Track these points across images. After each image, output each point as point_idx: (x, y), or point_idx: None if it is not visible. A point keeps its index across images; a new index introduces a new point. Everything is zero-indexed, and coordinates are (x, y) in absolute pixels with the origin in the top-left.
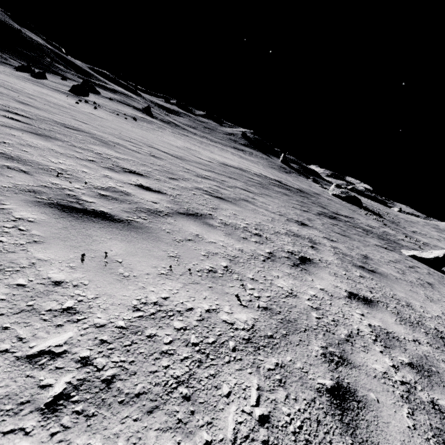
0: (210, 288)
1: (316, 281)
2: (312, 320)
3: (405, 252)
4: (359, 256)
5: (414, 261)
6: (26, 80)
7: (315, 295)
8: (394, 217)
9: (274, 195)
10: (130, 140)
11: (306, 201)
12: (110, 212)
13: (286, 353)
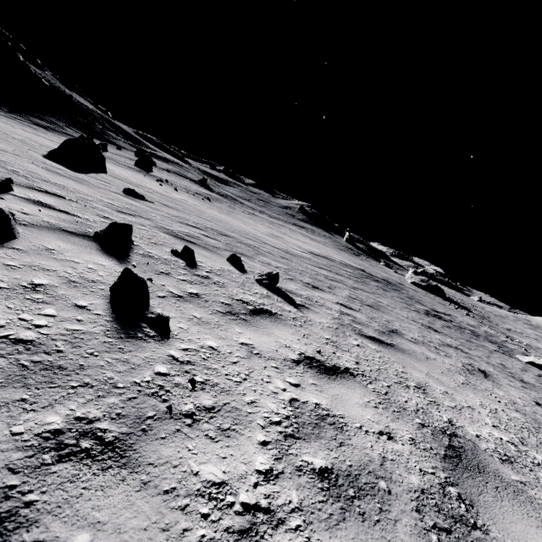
0: (483, 396)
1: (510, 392)
2: (541, 420)
3: (520, 357)
4: (500, 366)
5: (535, 368)
6: None
7: (522, 402)
8: (482, 311)
9: (379, 292)
10: (248, 237)
11: (403, 296)
12: (377, 337)
13: None
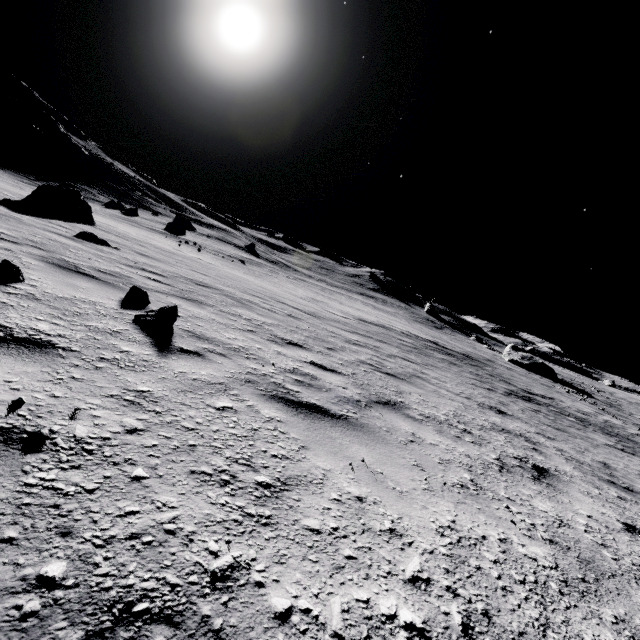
0: (479, 509)
1: (575, 504)
2: (610, 561)
3: None
4: (598, 465)
5: None
6: (120, 219)
7: (588, 524)
8: (610, 397)
9: (440, 365)
10: (256, 294)
11: (481, 373)
12: (322, 404)
13: (614, 604)
